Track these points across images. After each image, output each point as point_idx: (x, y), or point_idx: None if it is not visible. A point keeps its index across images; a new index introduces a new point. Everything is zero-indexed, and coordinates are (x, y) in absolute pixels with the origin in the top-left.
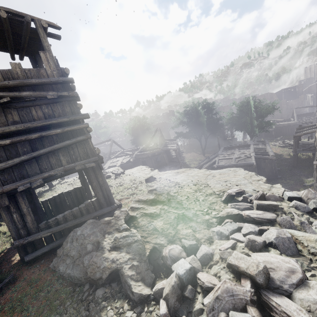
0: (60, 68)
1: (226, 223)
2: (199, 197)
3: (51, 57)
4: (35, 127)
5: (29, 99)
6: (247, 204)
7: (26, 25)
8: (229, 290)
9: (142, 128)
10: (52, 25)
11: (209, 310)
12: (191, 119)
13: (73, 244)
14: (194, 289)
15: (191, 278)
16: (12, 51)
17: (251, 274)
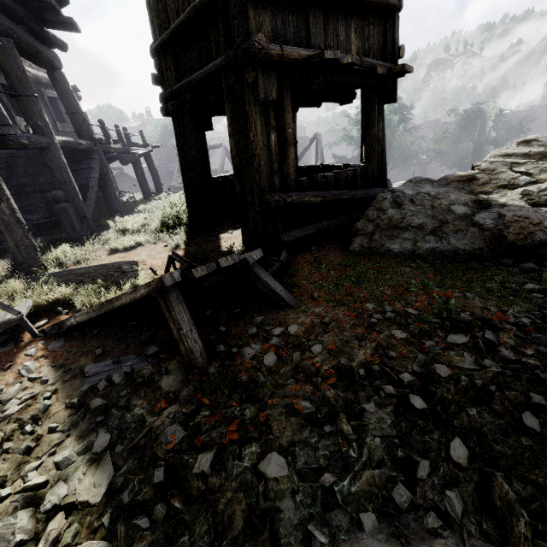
0: None
1: None
2: None
3: None
4: None
5: None
6: None
7: None
8: None
9: None
10: None
11: None
12: None
13: (408, 209)
14: None
15: None
16: None
17: None
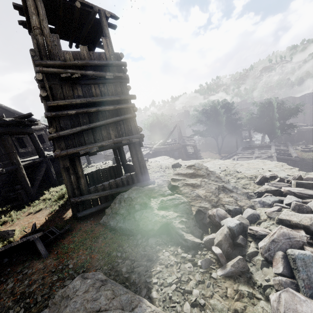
0: (116, 53)
1: (266, 196)
2: (230, 180)
3: (110, 43)
4: (94, 102)
5: (92, 78)
6: (285, 183)
7: (93, 14)
8: (285, 234)
9: (159, 125)
10: (113, 15)
11: (264, 251)
12: (210, 118)
13: (121, 205)
14: (245, 239)
15: (240, 231)
16: (72, 39)
17: (305, 225)
